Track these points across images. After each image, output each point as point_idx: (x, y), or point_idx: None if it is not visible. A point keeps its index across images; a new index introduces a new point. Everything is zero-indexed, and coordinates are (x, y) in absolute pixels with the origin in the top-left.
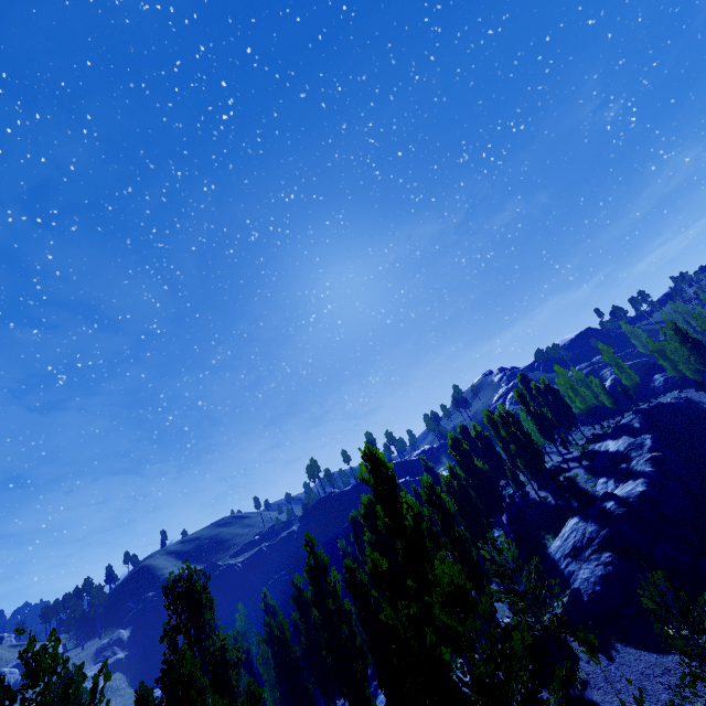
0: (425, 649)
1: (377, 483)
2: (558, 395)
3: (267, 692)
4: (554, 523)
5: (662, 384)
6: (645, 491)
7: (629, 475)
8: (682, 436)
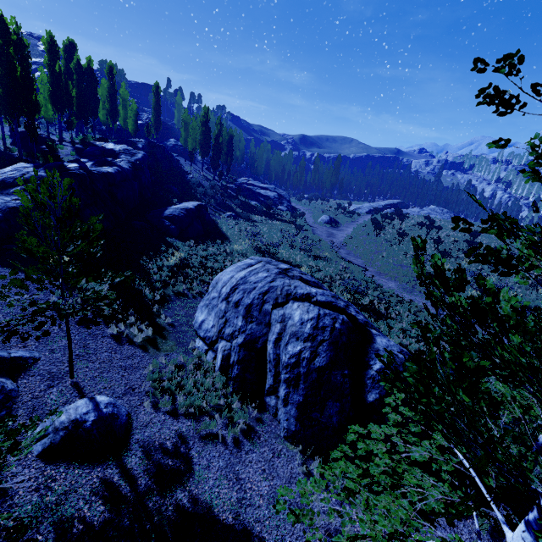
0: None
1: None
2: (96, 85)
3: None
4: (2, 168)
5: (172, 146)
6: (113, 174)
7: (109, 165)
8: (161, 171)
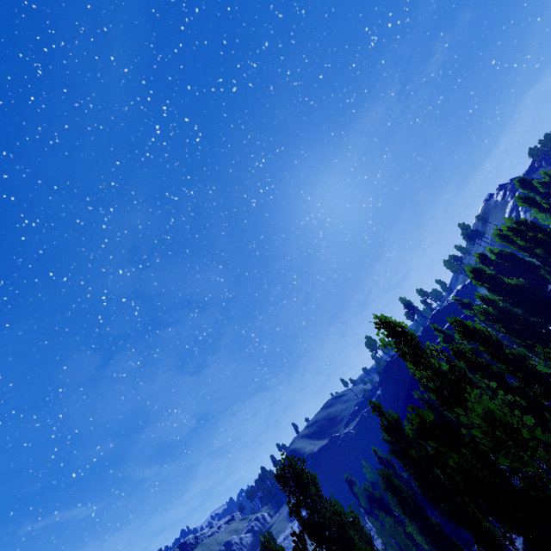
0: (510, 485)
1: (397, 344)
2: None
3: (409, 526)
4: None
5: None
6: None
7: None
8: None
